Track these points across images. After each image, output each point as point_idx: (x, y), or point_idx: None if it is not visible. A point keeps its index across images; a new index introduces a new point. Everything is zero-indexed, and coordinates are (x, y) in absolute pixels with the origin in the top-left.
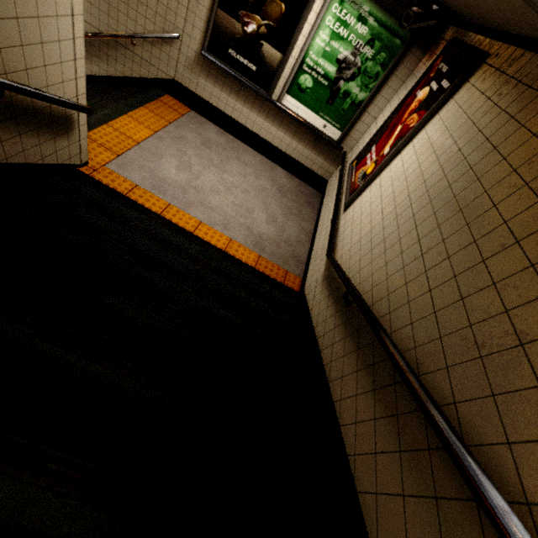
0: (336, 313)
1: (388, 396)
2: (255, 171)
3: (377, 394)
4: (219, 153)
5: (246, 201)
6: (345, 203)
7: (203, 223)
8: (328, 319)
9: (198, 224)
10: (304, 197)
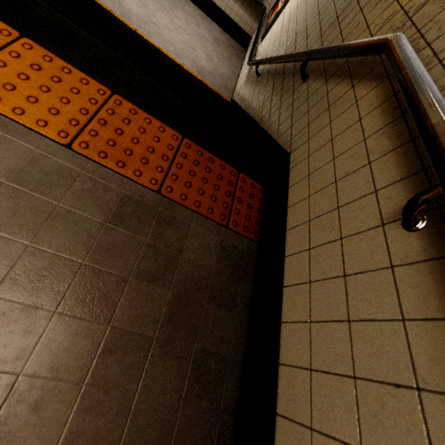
0: (251, 86)
1: (271, 84)
2: (196, 21)
3: (266, 89)
4: (168, 0)
5: (191, 42)
6: (262, 35)
7: (162, 49)
8: (246, 93)
9: (158, 48)
10: (233, 50)
